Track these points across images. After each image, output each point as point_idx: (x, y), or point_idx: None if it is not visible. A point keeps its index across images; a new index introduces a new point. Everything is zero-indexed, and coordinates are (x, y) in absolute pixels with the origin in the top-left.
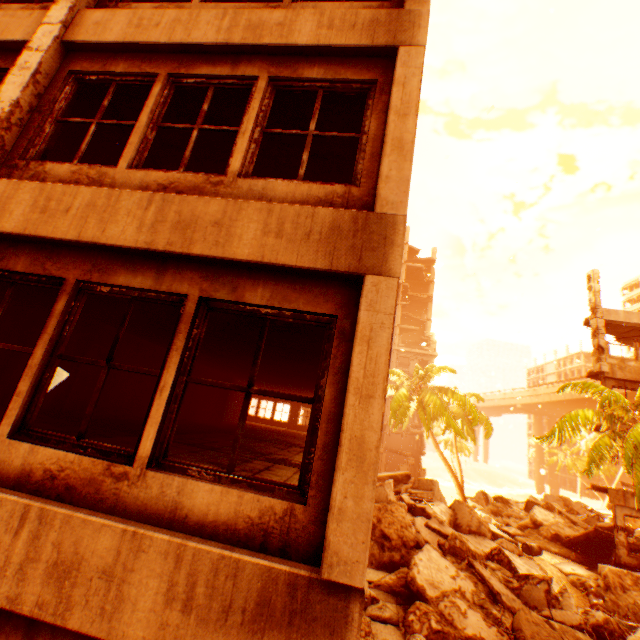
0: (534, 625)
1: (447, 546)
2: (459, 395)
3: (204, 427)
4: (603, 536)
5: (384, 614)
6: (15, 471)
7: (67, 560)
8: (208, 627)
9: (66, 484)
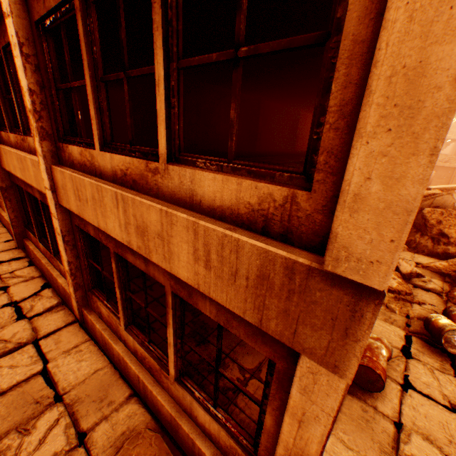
0: None
1: None
2: None
3: (278, 154)
4: None
5: (427, 286)
6: (110, 172)
7: (141, 226)
8: (223, 282)
9: (132, 179)
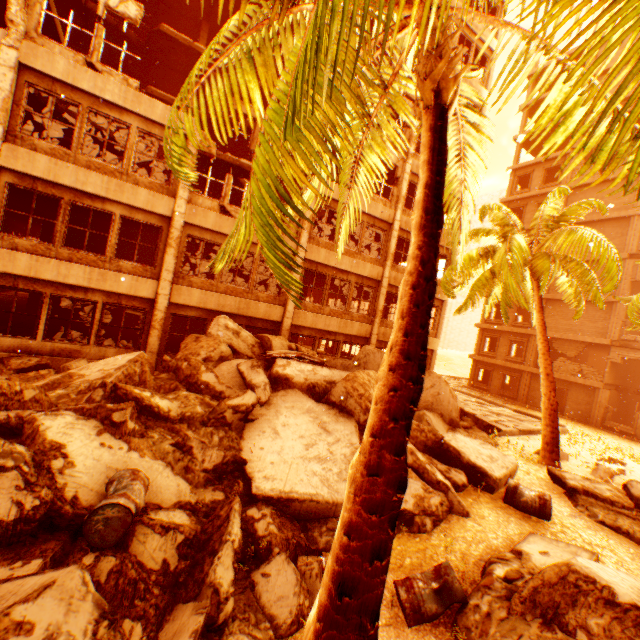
0: None
1: (175, 366)
2: (579, 236)
3: None
4: None
5: None
6: None
7: None
8: None
9: None
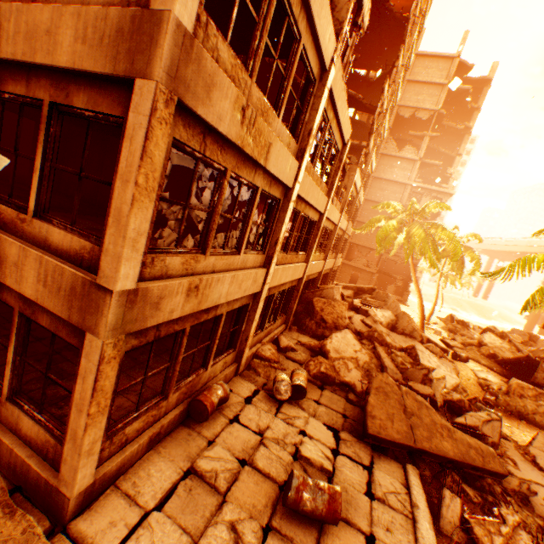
0: (384, 384)
1: (366, 335)
2: (448, 232)
3: None
4: (532, 363)
5: (295, 358)
6: None
7: (3, 257)
8: (53, 295)
9: (4, 222)
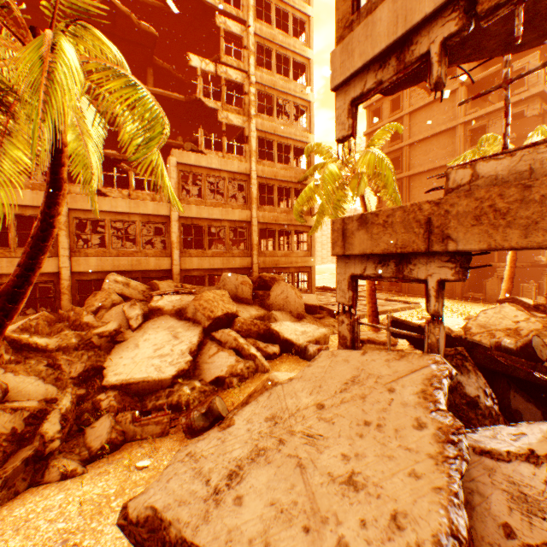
0: None
1: (68, 316)
2: (369, 156)
3: None
4: (415, 338)
5: None
6: None
7: None
8: None
9: None
